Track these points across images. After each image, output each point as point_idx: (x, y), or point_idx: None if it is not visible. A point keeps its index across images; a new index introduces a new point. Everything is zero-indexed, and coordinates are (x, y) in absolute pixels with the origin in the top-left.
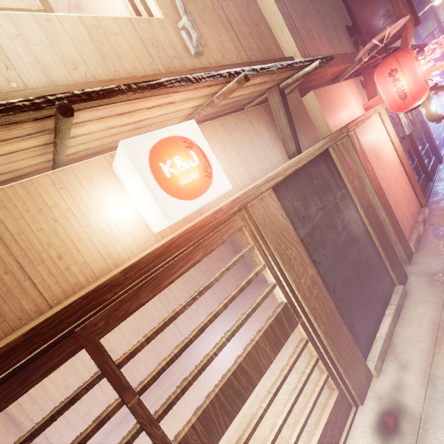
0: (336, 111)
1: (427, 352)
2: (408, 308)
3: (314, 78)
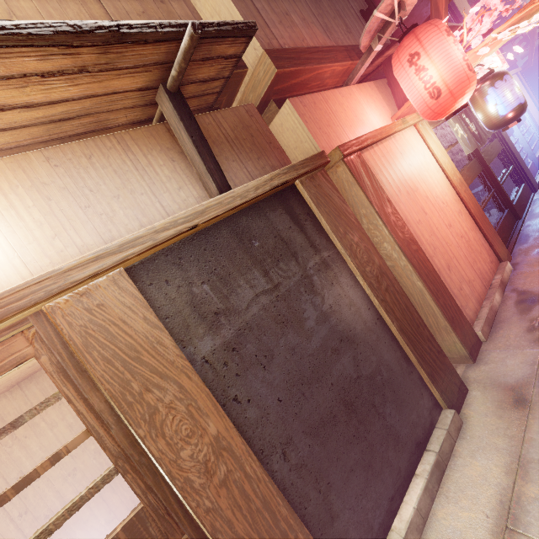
0: (337, 127)
1: None
2: (460, 458)
3: (298, 81)
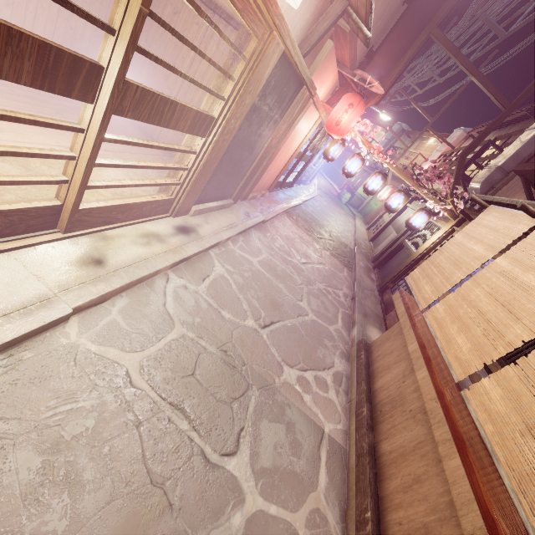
0: (320, 78)
1: (222, 227)
2: (226, 211)
3: (341, 39)
